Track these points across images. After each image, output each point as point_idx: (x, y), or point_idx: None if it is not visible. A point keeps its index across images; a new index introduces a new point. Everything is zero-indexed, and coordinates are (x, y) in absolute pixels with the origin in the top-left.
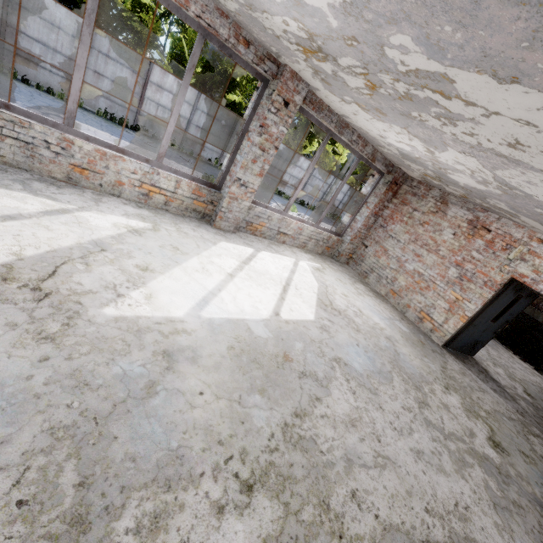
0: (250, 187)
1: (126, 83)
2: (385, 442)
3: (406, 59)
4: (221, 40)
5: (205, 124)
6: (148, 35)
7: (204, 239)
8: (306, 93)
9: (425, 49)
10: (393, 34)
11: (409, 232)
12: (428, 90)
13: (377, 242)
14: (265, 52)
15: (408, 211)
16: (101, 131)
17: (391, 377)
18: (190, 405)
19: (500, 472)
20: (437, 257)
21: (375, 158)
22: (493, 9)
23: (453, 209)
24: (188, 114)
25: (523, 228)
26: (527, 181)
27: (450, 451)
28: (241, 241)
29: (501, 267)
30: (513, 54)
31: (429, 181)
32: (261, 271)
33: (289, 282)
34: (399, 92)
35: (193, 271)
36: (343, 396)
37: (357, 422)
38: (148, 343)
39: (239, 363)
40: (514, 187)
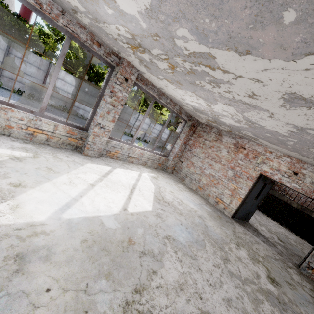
0: (107, 128)
1: (33, 74)
2: (205, 298)
3: (187, 46)
4: (82, 41)
5: (85, 98)
6: (48, 49)
7: (74, 162)
8: (138, 75)
9: (197, 37)
10: (177, 29)
11: (204, 152)
12: (202, 65)
13: (187, 159)
14: (111, 50)
15: (202, 141)
16: (13, 101)
17: (204, 243)
18: (33, 306)
19: (279, 301)
20: (221, 165)
21: (181, 112)
22: (231, 2)
23: (225, 138)
24: (74, 92)
25: (261, 146)
26: (260, 118)
27: (247, 294)
28: (102, 162)
29: (254, 168)
30: (245, 34)
31: (211, 124)
32: (115, 181)
33: (135, 186)
34: (187, 69)
35: (61, 184)
36: (173, 266)
37: (184, 285)
38: (1, 249)
39: (90, 253)
40: (254, 122)
